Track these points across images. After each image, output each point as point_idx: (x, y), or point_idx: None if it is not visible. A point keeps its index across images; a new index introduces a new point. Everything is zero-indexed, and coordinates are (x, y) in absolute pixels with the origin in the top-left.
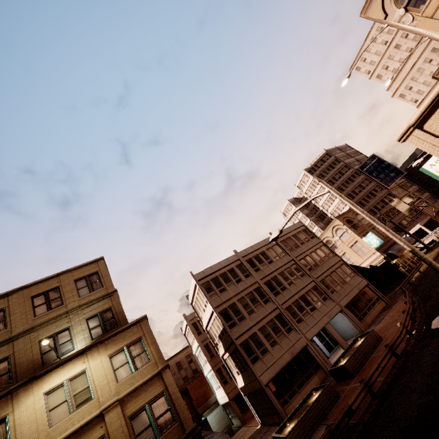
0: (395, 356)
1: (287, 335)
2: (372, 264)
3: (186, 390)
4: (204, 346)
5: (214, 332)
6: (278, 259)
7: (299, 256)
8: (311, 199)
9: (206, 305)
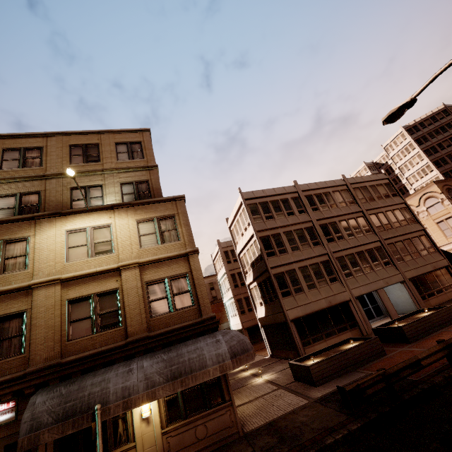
0: None
1: (329, 284)
2: None
3: None
4: (230, 275)
5: (247, 259)
6: (343, 206)
7: (370, 211)
8: None
9: (246, 228)
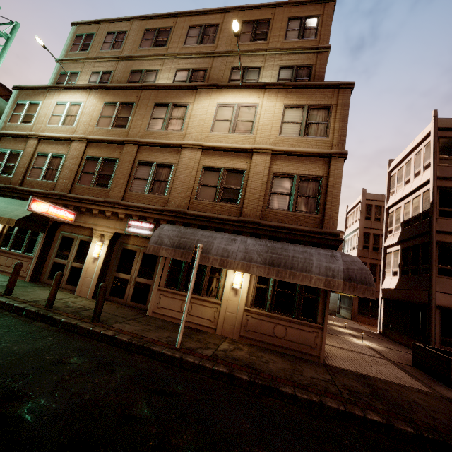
0: None
1: None
2: None
3: None
4: (363, 233)
5: (399, 215)
6: None
7: None
8: None
9: (418, 173)
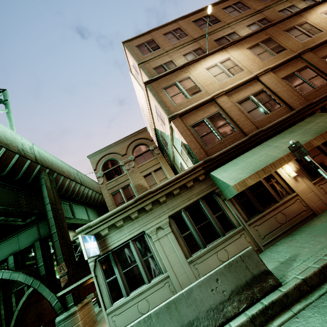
0: None
1: None
2: None
3: None
4: None
5: None
6: None
7: None
8: None
9: None
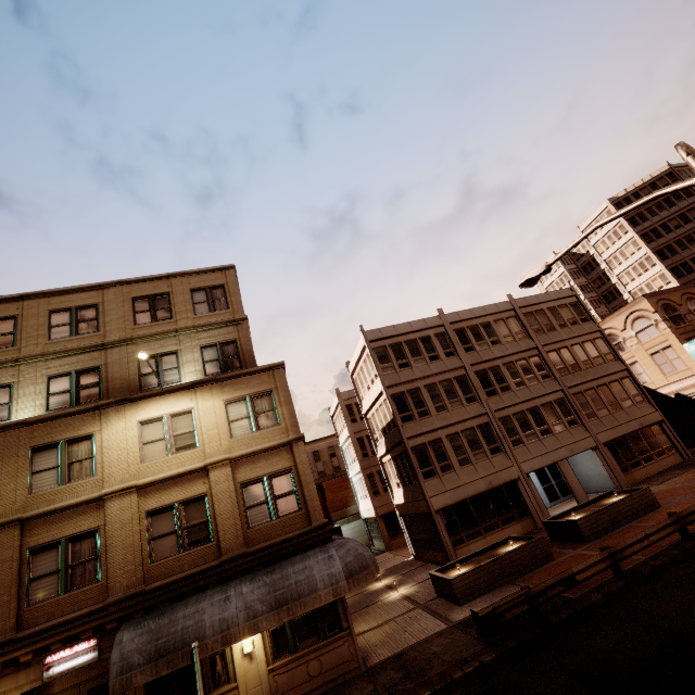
0: (682, 533)
1: (489, 457)
2: (682, 392)
3: (321, 486)
4: (356, 439)
5: (376, 422)
6: (510, 341)
7: (549, 346)
8: (648, 198)
9: (373, 381)
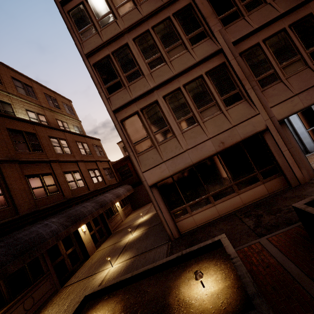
0: None
1: (223, 109)
2: None
3: (129, 157)
4: None
5: None
6: None
7: None
8: None
9: None
